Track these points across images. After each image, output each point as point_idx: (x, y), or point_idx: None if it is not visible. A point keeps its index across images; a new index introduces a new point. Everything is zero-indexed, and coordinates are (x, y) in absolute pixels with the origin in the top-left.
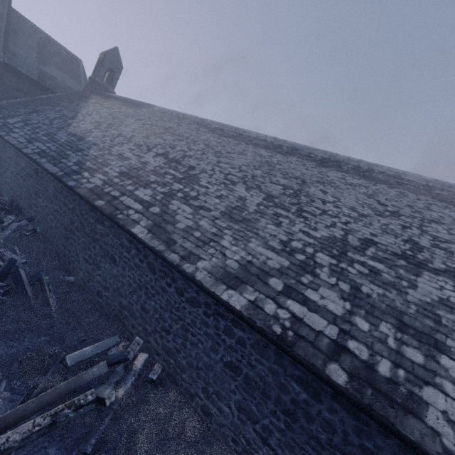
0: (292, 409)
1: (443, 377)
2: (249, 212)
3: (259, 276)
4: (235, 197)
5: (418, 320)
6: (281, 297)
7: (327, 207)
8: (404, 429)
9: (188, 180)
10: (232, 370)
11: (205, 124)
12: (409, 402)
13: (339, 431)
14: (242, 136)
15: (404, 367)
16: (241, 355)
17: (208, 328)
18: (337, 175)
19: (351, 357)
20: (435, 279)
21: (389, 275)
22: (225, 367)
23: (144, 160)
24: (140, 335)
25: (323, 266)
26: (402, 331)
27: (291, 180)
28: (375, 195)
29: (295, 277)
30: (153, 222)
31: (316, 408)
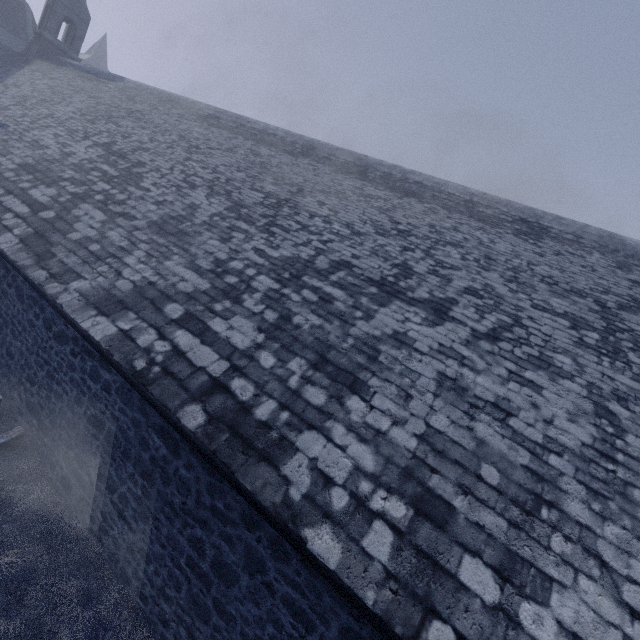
0: (151, 469)
1: (339, 420)
2: (192, 224)
3: (154, 301)
4: (184, 204)
5: (347, 356)
6: (171, 327)
7: (313, 221)
8: (245, 478)
9: (124, 180)
10: (95, 426)
11: (196, 110)
12: (273, 448)
13: (193, 492)
14: (243, 129)
15: (293, 410)
16: (105, 405)
17: (74, 372)
18: (355, 184)
19: (226, 398)
20: (405, 309)
21: (344, 304)
22: (89, 423)
23: (70, 150)
24: (4, 390)
25: (256, 292)
26: (316, 368)
27: (284, 187)
28: (392, 211)
29: (206, 303)
30: (36, 230)
31: (173, 465)
